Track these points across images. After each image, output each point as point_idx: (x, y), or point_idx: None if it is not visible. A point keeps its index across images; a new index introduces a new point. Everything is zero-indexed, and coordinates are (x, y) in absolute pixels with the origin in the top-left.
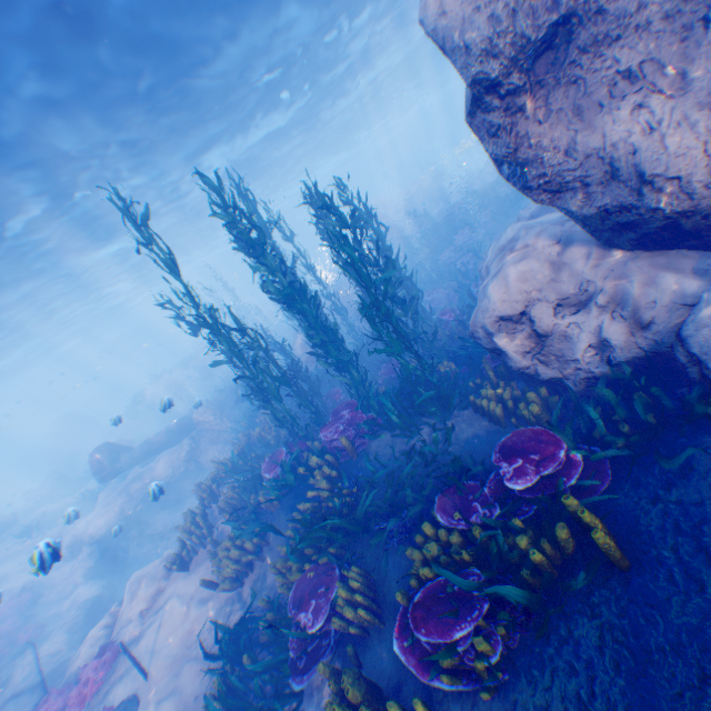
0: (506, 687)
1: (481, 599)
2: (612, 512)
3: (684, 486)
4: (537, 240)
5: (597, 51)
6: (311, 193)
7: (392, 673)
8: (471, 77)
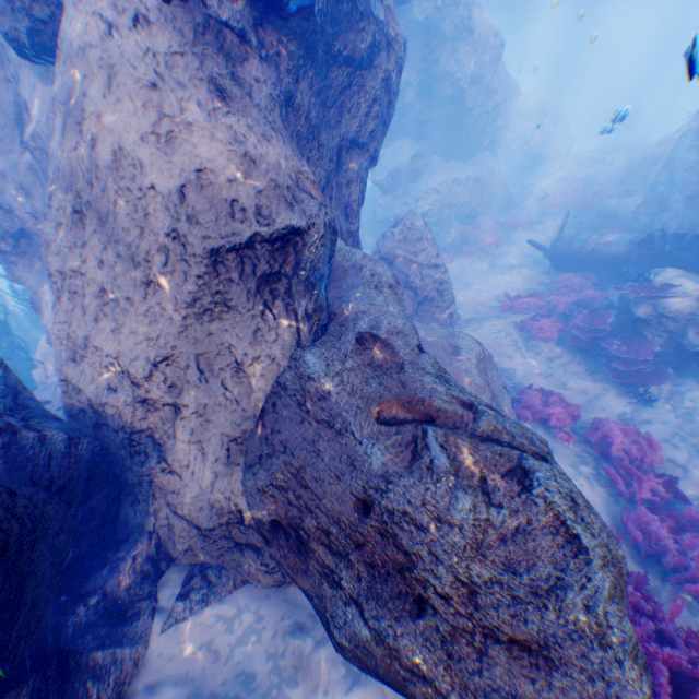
0: None
1: None
2: None
3: None
4: None
5: None
6: None
7: None
8: None
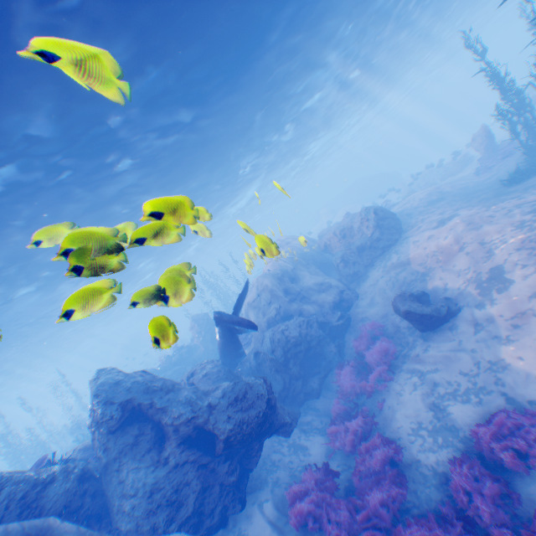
0: None
1: None
2: None
3: None
4: None
5: None
6: None
7: None
8: None
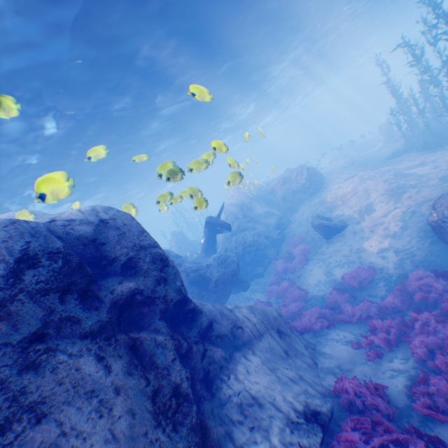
0: None
1: None
2: None
3: None
4: None
5: None
6: None
7: None
8: None
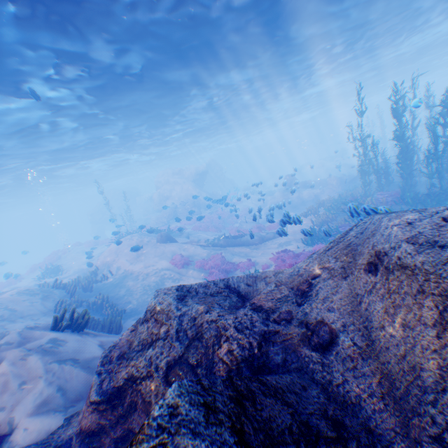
0: None
1: None
2: None
3: None
4: None
5: None
6: (446, 92)
7: None
8: None
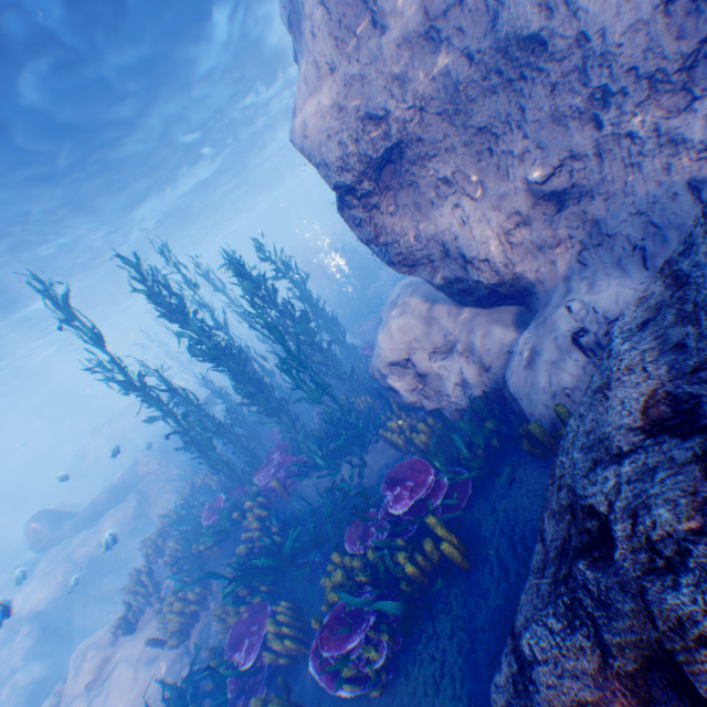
0: (390, 682)
1: (369, 612)
2: (467, 523)
3: (509, 496)
4: (411, 298)
5: (423, 165)
6: (230, 257)
7: (315, 692)
8: (333, 184)
